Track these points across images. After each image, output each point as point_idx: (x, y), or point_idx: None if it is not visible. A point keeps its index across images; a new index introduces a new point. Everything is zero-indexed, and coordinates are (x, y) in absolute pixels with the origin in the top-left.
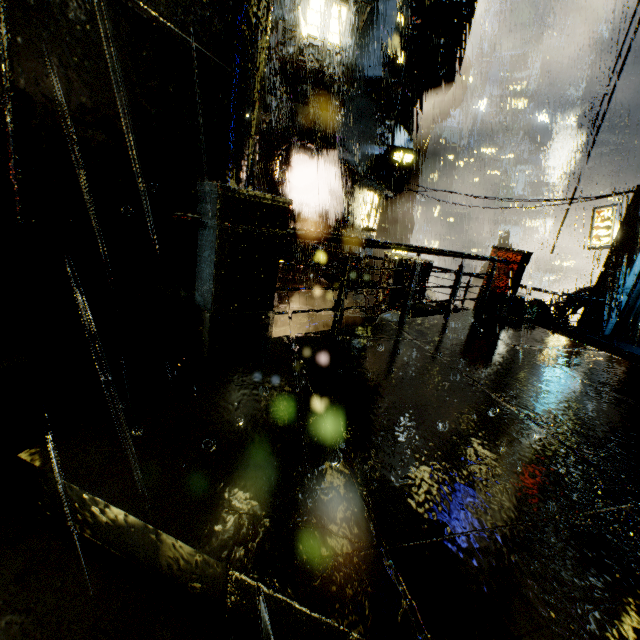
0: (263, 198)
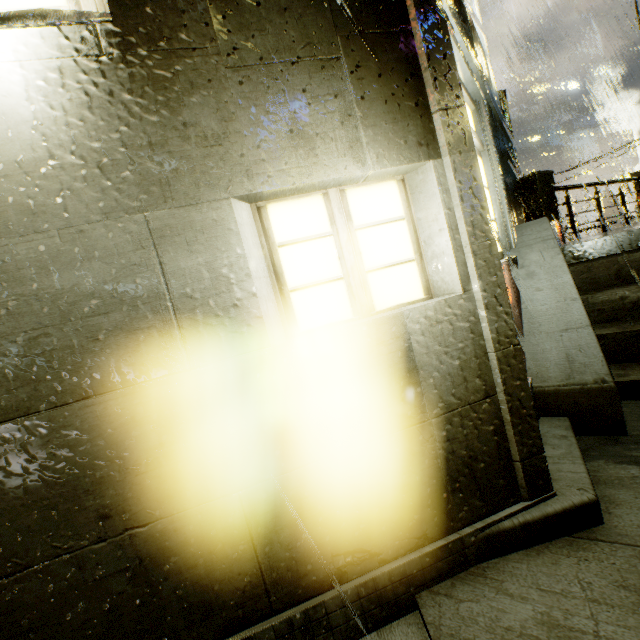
0: (546, 172)
